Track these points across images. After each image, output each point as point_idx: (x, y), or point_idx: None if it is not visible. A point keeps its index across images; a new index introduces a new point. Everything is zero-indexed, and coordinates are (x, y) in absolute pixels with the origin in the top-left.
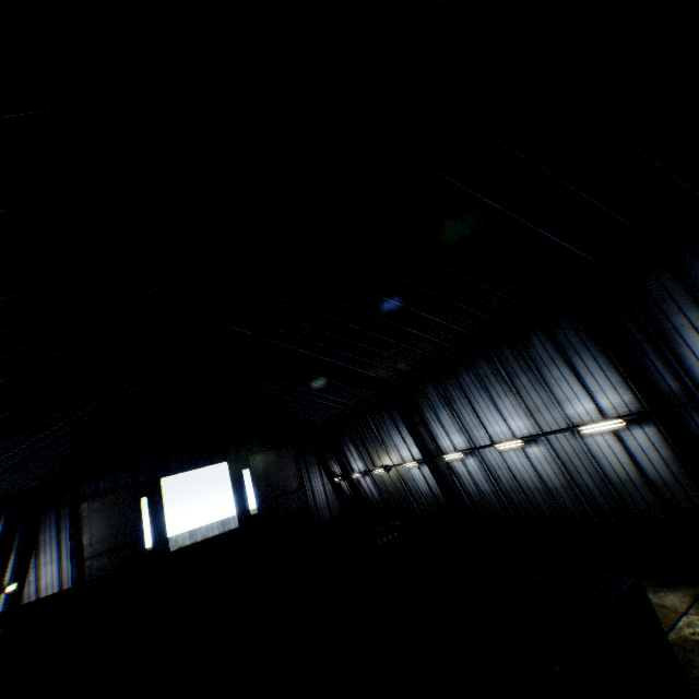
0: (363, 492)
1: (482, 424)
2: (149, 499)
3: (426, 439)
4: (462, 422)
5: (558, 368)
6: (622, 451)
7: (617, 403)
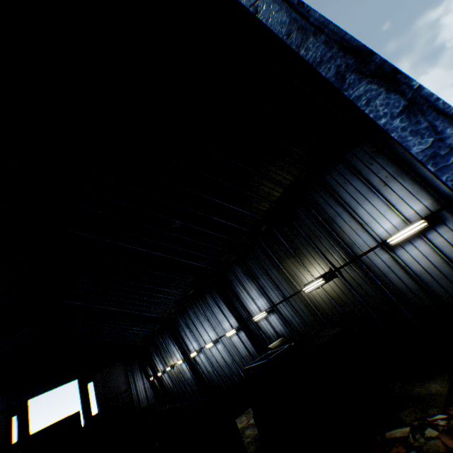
0: (165, 383)
1: (201, 335)
2: (18, 416)
3: (184, 346)
4: (194, 335)
5: (216, 308)
6: (241, 342)
7: (235, 321)
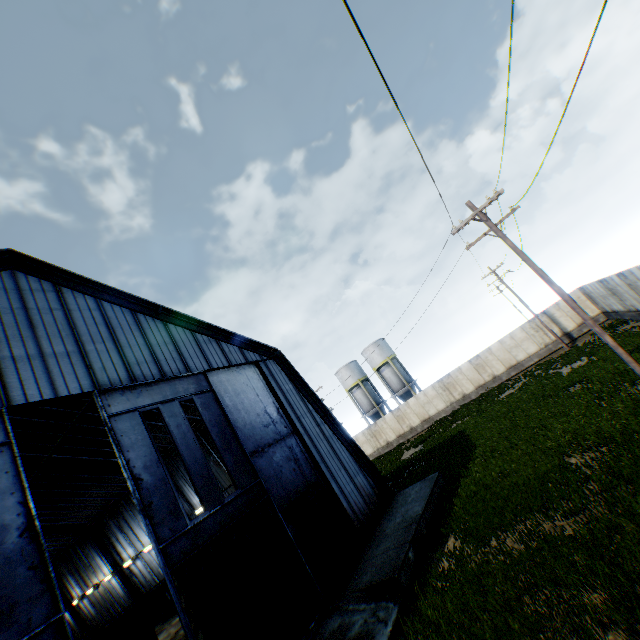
0: (84, 613)
1: (138, 537)
2: None
3: (116, 555)
4: (130, 538)
5: None
6: None
7: None
